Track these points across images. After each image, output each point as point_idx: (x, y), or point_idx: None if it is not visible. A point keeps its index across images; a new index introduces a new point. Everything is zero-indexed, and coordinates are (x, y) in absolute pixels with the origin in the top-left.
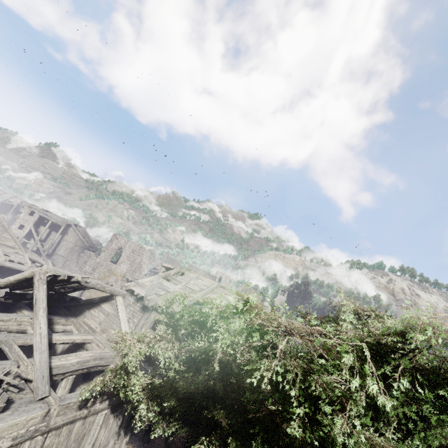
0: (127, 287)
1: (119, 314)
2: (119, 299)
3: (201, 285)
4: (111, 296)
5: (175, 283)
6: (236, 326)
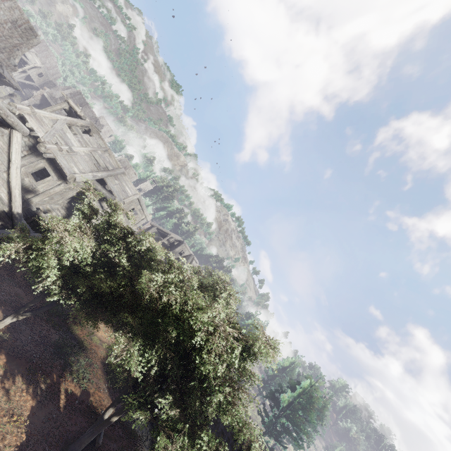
0: (19, 110)
1: (12, 154)
2: (17, 135)
3: (108, 162)
4: (6, 124)
5: (80, 142)
6: (170, 276)
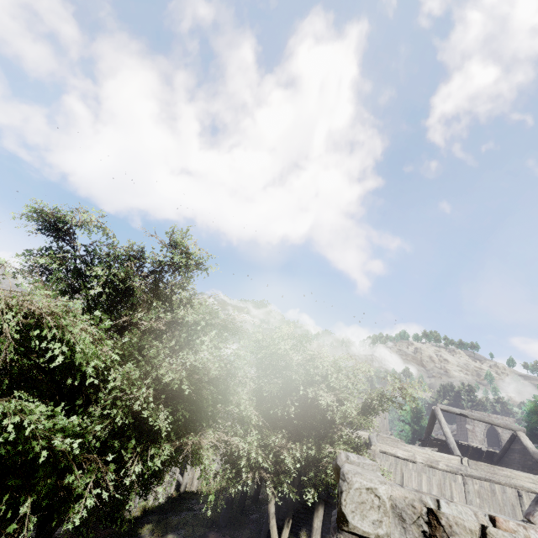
0: None
1: None
2: None
3: None
4: None
5: None
6: None
